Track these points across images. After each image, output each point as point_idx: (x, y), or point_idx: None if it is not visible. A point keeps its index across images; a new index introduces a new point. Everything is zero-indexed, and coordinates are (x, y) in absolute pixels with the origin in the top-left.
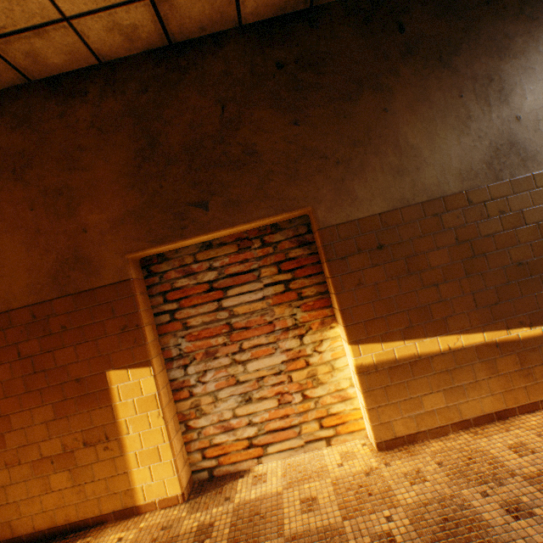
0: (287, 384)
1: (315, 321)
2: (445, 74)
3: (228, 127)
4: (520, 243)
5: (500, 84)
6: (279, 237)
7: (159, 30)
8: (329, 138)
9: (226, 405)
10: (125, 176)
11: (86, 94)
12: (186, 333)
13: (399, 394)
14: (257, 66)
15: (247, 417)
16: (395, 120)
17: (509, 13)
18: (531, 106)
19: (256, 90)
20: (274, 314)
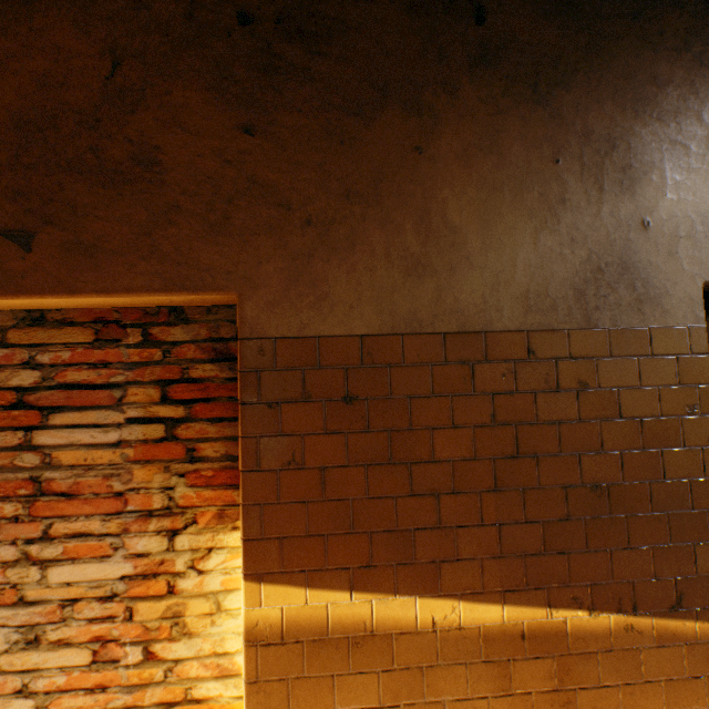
0: (122, 622)
1: (210, 507)
2: (539, 115)
3: (116, 103)
4: (604, 449)
5: (627, 157)
6: (182, 335)
7: None
8: (304, 173)
9: None
10: None
11: None
12: None
13: (316, 698)
14: (203, 8)
15: (24, 675)
16: (433, 173)
17: (666, 43)
18: (671, 209)
19: (189, 50)
20: (135, 478)
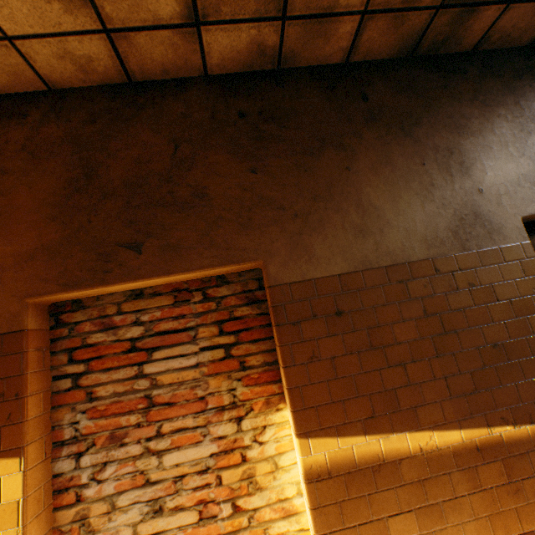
0: (214, 488)
1: (259, 398)
2: (408, 142)
3: (179, 167)
4: (494, 321)
5: (460, 157)
6: (225, 291)
7: (118, 66)
8: (288, 189)
9: (126, 518)
10: (48, 206)
11: (26, 117)
12: (89, 406)
13: (358, 513)
14: (219, 113)
15: None
16: (358, 179)
17: (464, 97)
18: (492, 181)
19: (215, 134)
20: (209, 386)
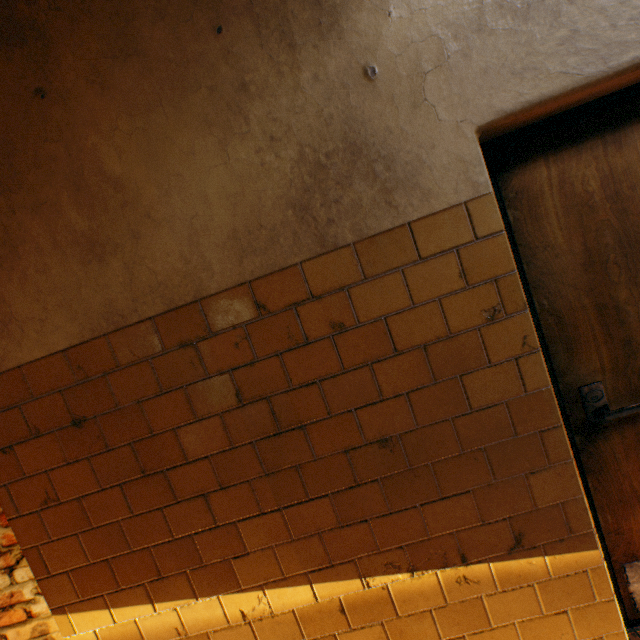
0: None
1: None
2: None
3: None
4: (385, 396)
5: None
6: None
7: None
8: None
9: None
10: None
11: None
12: None
13: None
14: None
15: None
16: (68, 117)
17: None
18: (403, 34)
19: None
20: None
